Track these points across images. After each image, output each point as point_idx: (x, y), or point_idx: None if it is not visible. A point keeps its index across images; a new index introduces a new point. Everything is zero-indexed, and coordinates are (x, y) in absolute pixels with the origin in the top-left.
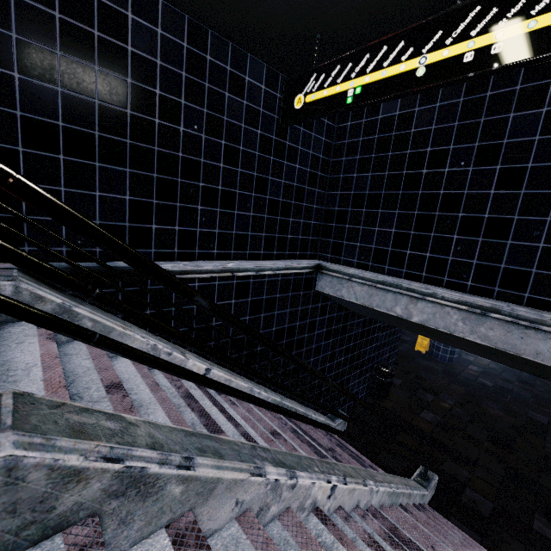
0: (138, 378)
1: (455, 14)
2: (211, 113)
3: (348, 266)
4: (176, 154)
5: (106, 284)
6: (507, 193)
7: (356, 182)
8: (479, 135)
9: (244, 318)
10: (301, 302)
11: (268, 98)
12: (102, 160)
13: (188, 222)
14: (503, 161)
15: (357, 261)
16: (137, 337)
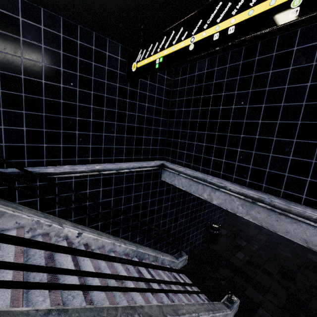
0: (12, 246)
1: (208, 8)
2: (82, 75)
3: (180, 165)
4: (59, 101)
5: (2, 184)
6: (269, 122)
7: (184, 113)
8: (251, 85)
9: (110, 199)
10: (151, 187)
11: (123, 64)
12: (4, 107)
13: (69, 141)
14: (266, 101)
15: (185, 162)
16: (24, 217)
